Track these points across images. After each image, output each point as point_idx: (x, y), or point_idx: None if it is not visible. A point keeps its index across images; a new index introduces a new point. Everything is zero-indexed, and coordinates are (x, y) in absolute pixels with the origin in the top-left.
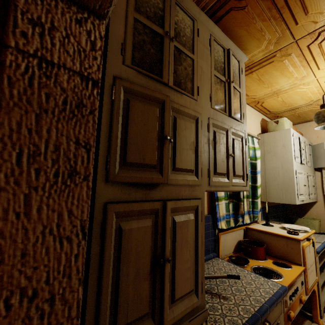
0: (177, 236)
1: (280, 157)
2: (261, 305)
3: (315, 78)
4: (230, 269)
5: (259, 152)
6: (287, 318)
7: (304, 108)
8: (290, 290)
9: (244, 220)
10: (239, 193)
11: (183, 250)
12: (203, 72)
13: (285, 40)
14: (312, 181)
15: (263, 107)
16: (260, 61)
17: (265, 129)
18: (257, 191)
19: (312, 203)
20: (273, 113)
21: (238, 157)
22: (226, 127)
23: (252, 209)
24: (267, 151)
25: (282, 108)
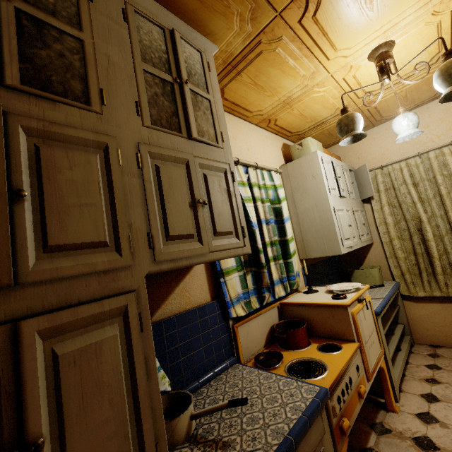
0: (67, 384)
1: (311, 193)
2: (281, 440)
3: (329, 74)
4: (250, 381)
5: (283, 191)
6: (340, 432)
7: (333, 121)
8: (338, 388)
9: (275, 293)
10: (258, 257)
11: (88, 406)
12: (115, 64)
13: (263, 14)
14: (361, 217)
15: (280, 127)
16: (243, 53)
17: (291, 157)
18: (288, 246)
19: (368, 246)
20: (297, 134)
21: (220, 203)
22: (183, 157)
23: (286, 275)
24: (296, 188)
25: (305, 126)
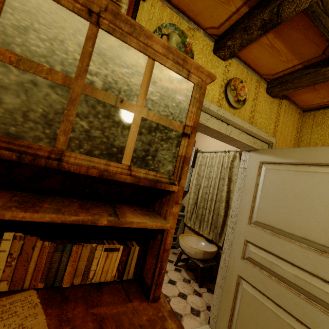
0: None
1: None
2: None
3: None
4: None
5: None
6: None
7: None
8: None
9: None
10: None
11: None
12: None
13: None
14: None
15: None
16: None
17: None
18: None
19: (187, 192)
20: None
21: None
22: None
23: None
24: None
25: None
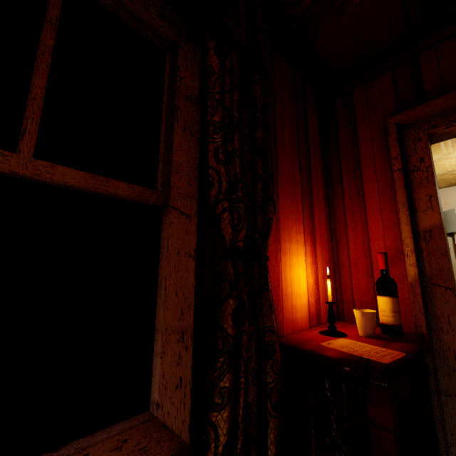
0: None
1: None
2: None
3: None
4: None
5: None
6: None
7: (438, 177)
8: None
9: None
10: None
11: None
12: None
13: None
14: None
15: None
16: None
17: None
18: None
19: None
20: None
21: None
22: None
23: None
24: None
25: None
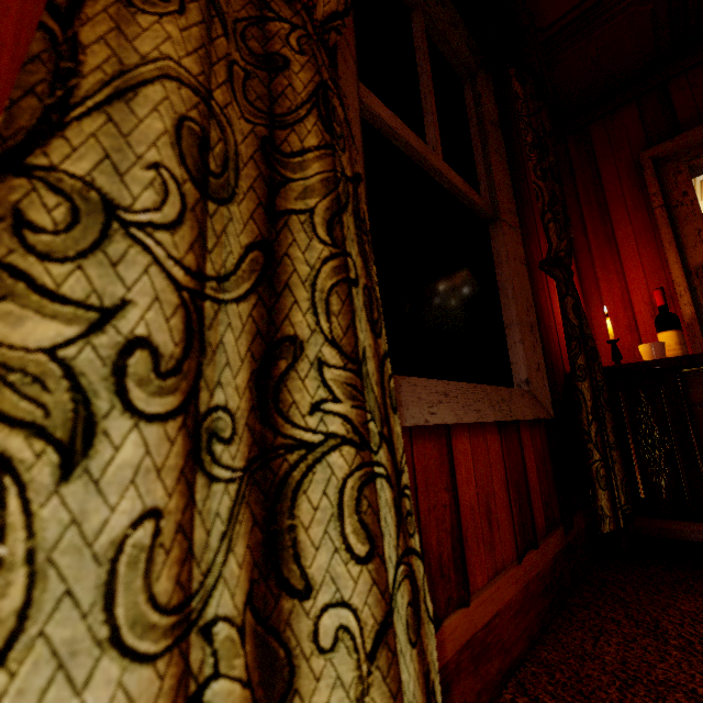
0: None
1: None
2: None
3: None
4: None
5: None
6: None
7: None
8: None
9: None
10: None
11: None
12: None
13: None
14: None
15: None
16: None
17: None
18: None
19: None
20: None
21: None
22: None
23: None
24: None
25: None
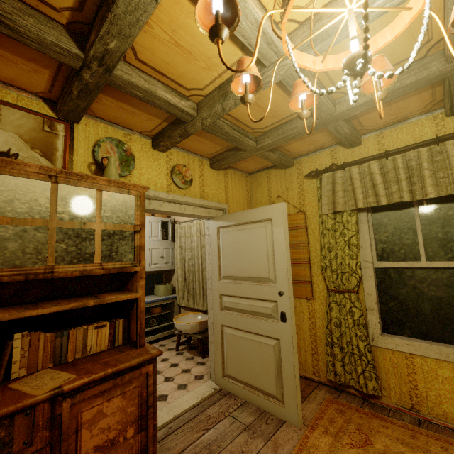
0: None
1: None
2: None
3: None
4: None
5: None
6: None
7: None
8: None
9: None
10: None
11: None
12: None
13: None
14: (161, 252)
15: None
16: None
17: None
18: None
19: (174, 271)
20: None
21: None
22: None
23: None
24: None
25: None
